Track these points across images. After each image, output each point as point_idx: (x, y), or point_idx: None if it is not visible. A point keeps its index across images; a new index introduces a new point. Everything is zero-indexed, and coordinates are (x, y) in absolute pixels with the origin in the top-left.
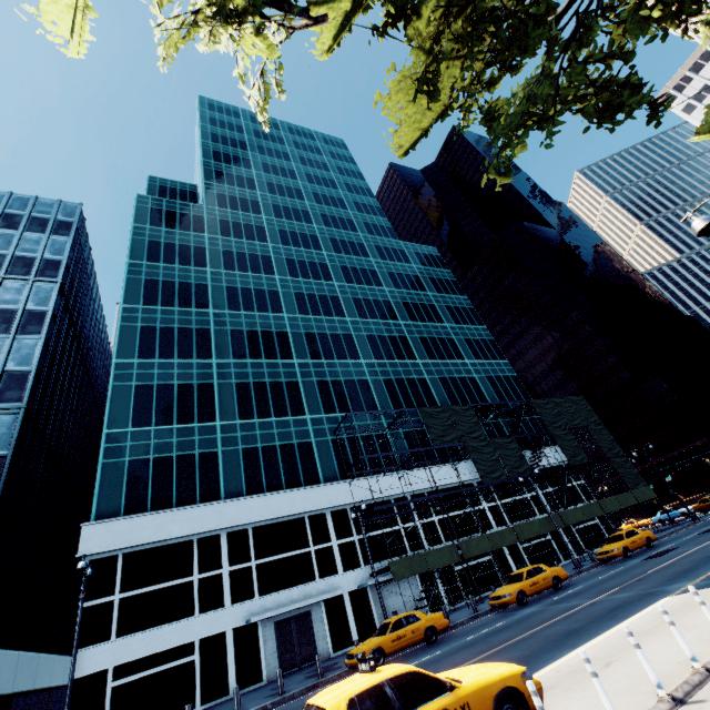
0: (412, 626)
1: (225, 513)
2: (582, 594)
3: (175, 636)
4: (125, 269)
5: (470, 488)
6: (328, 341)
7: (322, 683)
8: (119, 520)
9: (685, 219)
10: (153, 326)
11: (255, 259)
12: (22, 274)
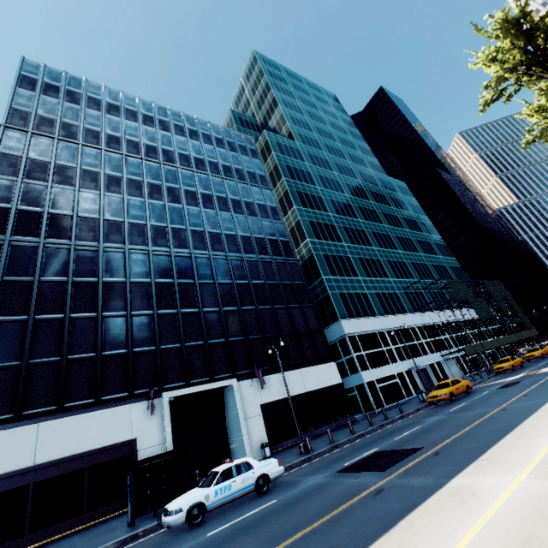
0: (516, 359)
1: (383, 322)
2: None
3: (388, 371)
4: (285, 183)
5: (476, 320)
6: (382, 238)
7: (489, 378)
8: (350, 320)
9: None
10: (313, 221)
11: (333, 182)
12: (255, 183)
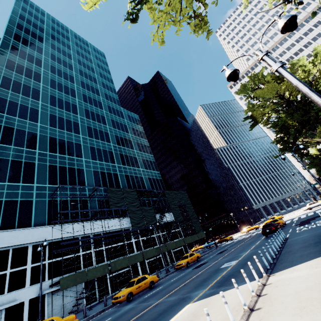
0: None
1: None
2: (158, 294)
3: None
4: None
5: (125, 232)
6: (65, 144)
7: None
8: None
9: (223, 70)
10: None
11: (28, 88)
12: None
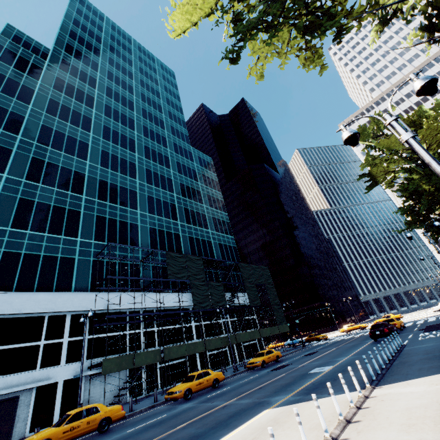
0: (89, 417)
1: None
2: (225, 395)
3: None
4: None
5: (184, 311)
6: (117, 190)
7: None
8: None
9: (339, 130)
10: None
11: (78, 115)
12: None
